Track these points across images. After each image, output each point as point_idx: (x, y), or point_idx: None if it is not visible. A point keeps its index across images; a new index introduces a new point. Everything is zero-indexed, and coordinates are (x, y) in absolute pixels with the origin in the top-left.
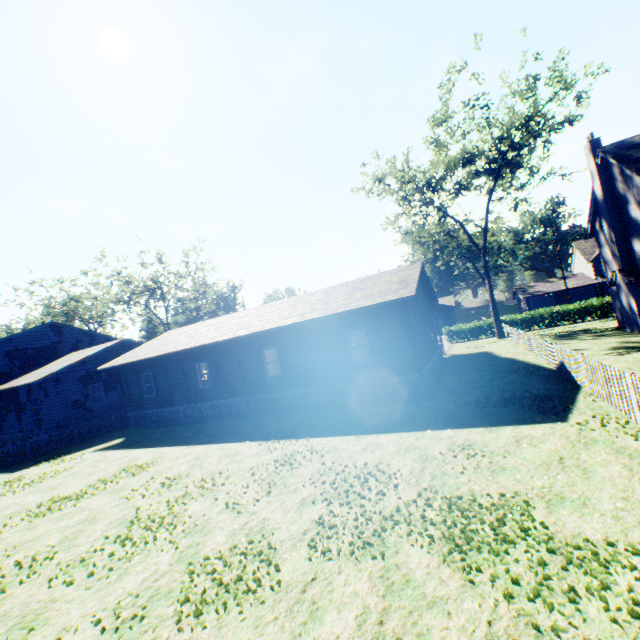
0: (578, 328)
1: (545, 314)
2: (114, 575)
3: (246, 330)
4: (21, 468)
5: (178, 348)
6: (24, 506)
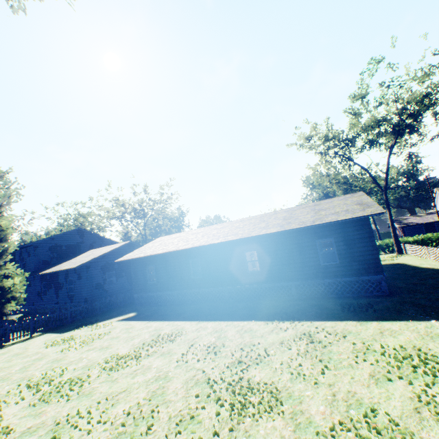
0: None
1: (433, 238)
2: (239, 437)
3: (234, 236)
4: (67, 330)
5: (179, 248)
6: (92, 360)
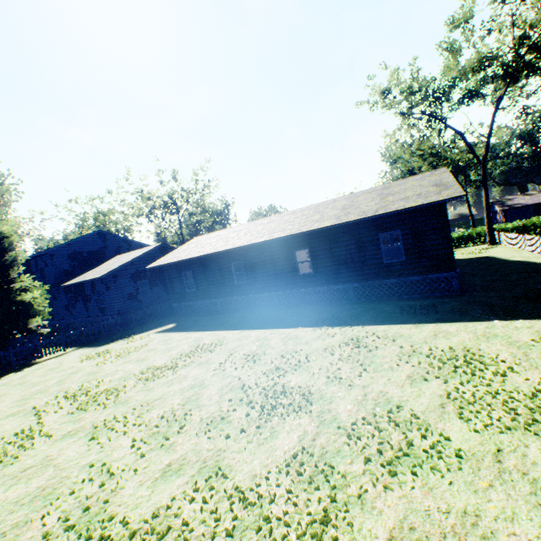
0: None
1: (538, 223)
2: (265, 432)
3: (281, 233)
4: (102, 344)
5: (217, 249)
6: (128, 372)
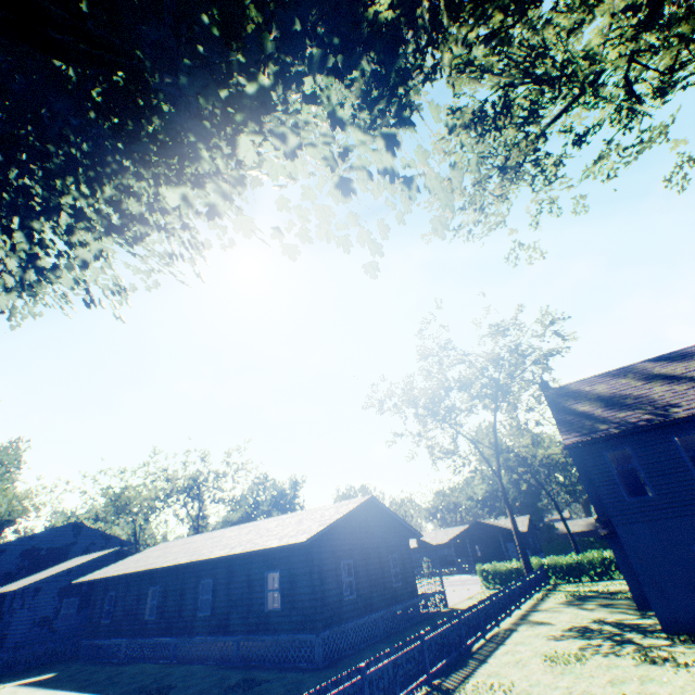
0: (617, 587)
1: (594, 559)
2: None
3: (190, 556)
4: None
5: (136, 568)
6: None
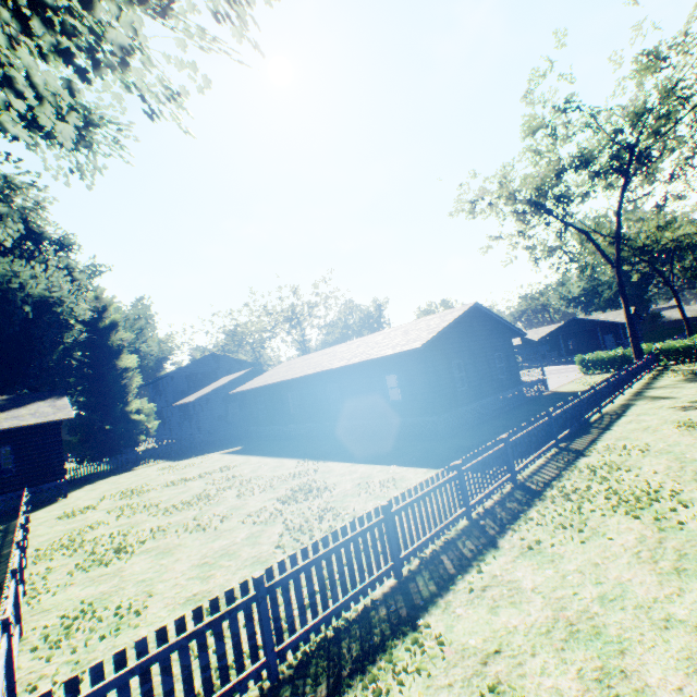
0: None
1: None
2: (171, 515)
3: (314, 369)
4: (182, 459)
5: (273, 381)
6: (167, 481)
